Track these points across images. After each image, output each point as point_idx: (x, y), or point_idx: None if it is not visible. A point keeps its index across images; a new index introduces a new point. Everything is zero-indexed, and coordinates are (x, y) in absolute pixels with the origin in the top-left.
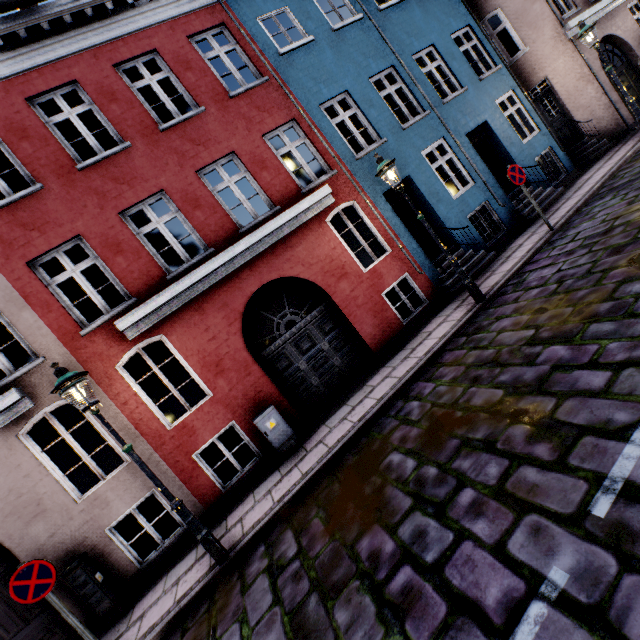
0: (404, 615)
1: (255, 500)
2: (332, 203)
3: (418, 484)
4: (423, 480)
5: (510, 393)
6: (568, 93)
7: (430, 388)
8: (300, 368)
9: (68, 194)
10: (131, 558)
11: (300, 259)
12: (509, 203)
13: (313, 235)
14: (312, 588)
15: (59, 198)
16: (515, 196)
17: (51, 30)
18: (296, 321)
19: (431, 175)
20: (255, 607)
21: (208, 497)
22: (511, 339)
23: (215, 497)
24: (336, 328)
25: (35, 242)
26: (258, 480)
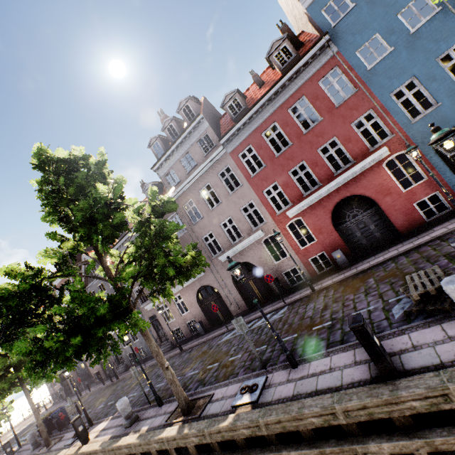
0: (344, 307)
1: (327, 279)
2: (388, 154)
3: (368, 288)
4: (370, 287)
5: (414, 271)
6: None
7: (402, 260)
8: (357, 235)
9: (273, 167)
10: (288, 283)
11: (363, 186)
12: None
13: (373, 173)
14: (331, 301)
15: (270, 169)
16: None
17: (268, 104)
18: (358, 214)
19: None
20: (318, 301)
21: (312, 274)
22: (445, 250)
23: (315, 275)
24: (380, 219)
25: (264, 185)
26: (331, 274)
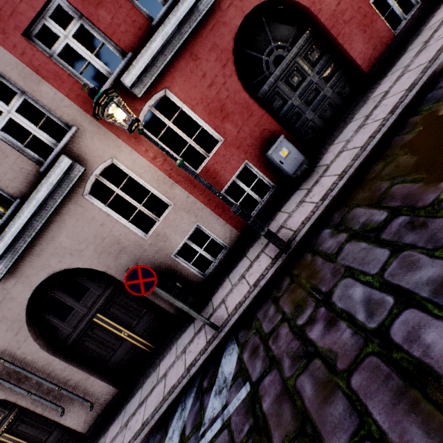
0: None
1: (288, 213)
2: None
3: None
4: None
5: None
6: None
7: None
8: (294, 105)
9: None
10: (195, 273)
11: None
12: None
13: None
14: None
15: None
16: None
17: None
18: (283, 56)
19: None
20: (364, 262)
21: (240, 224)
22: None
23: (245, 224)
24: (323, 57)
25: (19, 9)
26: (279, 204)
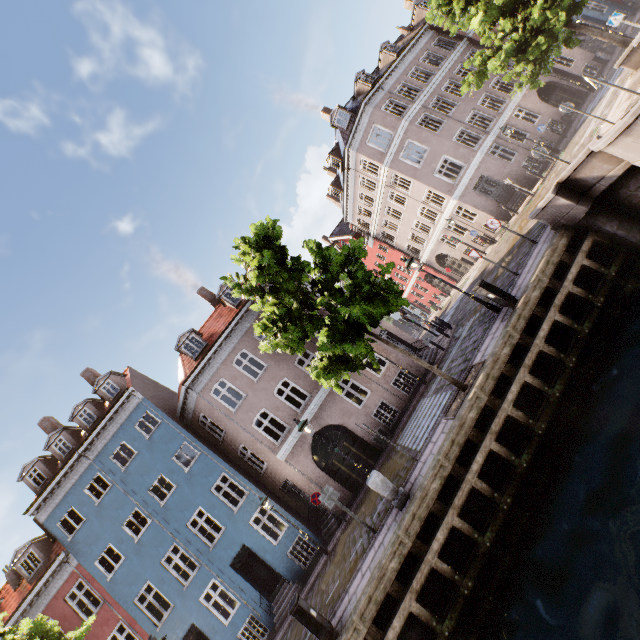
0: None
1: None
2: None
3: None
4: None
5: None
6: (302, 486)
7: None
8: None
9: None
10: None
11: None
12: (269, 605)
13: None
14: None
15: None
16: (278, 590)
17: None
18: None
19: (208, 614)
20: None
21: None
22: None
23: None
24: None
25: None
26: None
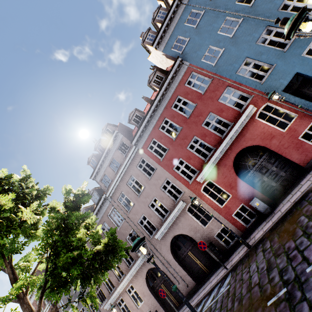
0: (292, 261)
1: (258, 231)
2: (256, 109)
3: (305, 228)
4: (307, 226)
5: None
6: None
7: None
8: (264, 180)
9: (174, 148)
10: (223, 245)
11: (249, 138)
12: None
13: (251, 127)
14: (272, 255)
15: (173, 150)
16: None
17: (156, 109)
18: (256, 162)
19: None
20: (259, 259)
21: (242, 229)
22: None
23: (244, 229)
24: (277, 160)
25: (172, 163)
26: (259, 224)
